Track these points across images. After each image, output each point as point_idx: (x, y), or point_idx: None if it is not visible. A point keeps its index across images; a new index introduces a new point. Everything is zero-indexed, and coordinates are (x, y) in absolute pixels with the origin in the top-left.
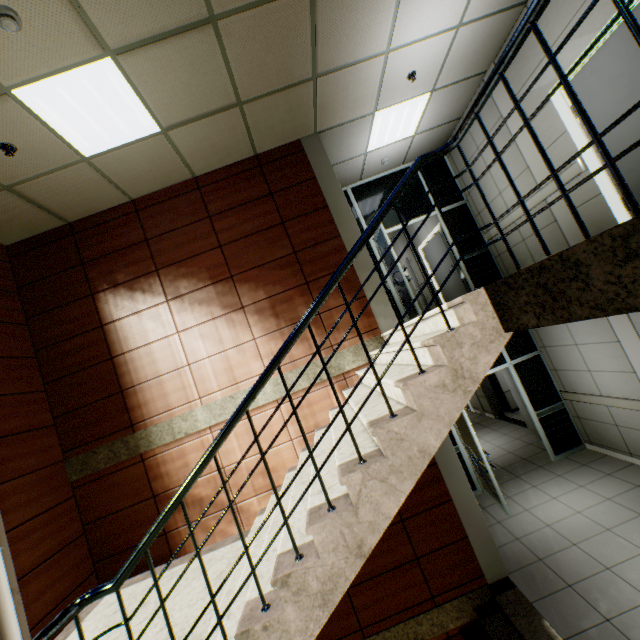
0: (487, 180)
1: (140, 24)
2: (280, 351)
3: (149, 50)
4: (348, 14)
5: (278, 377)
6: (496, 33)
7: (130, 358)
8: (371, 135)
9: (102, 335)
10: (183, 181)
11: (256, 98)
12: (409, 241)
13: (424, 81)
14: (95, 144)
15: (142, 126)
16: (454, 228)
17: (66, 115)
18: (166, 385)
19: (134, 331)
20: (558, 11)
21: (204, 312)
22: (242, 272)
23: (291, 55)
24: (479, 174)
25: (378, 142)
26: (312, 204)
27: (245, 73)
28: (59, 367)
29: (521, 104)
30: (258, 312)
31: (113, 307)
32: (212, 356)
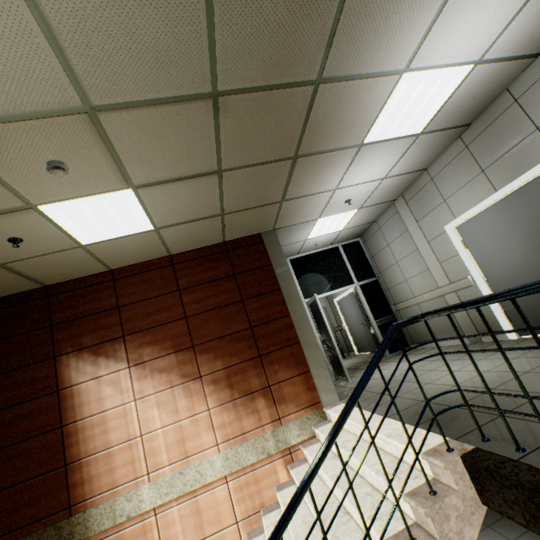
0: (395, 268)
1: (164, 172)
2: (284, 520)
3: (165, 185)
4: (315, 171)
5: (228, 451)
6: (406, 182)
7: (81, 426)
8: (312, 230)
9: (56, 400)
10: (159, 257)
11: (236, 211)
12: (392, 400)
13: (355, 203)
14: (95, 237)
15: (140, 226)
16: (369, 298)
17: (78, 220)
18: (115, 458)
19: (91, 397)
20: (450, 180)
21: (163, 380)
22: (203, 342)
23: (269, 190)
24: (389, 262)
25: (316, 234)
26: (268, 286)
27: (232, 198)
28: (1, 435)
29: (423, 227)
30: (214, 382)
31: (74, 371)
32: (166, 426)
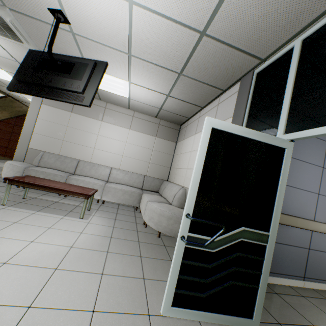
0: None
1: None
2: None
3: None
4: None
5: None
6: None
7: None
8: None
9: None
10: None
11: None
12: None
13: None
14: None
15: None
16: None
17: None
18: None
19: None
20: None
21: None
22: None
23: None
24: None
25: None
26: None
27: None
28: None
29: None
30: None
31: None
32: None
